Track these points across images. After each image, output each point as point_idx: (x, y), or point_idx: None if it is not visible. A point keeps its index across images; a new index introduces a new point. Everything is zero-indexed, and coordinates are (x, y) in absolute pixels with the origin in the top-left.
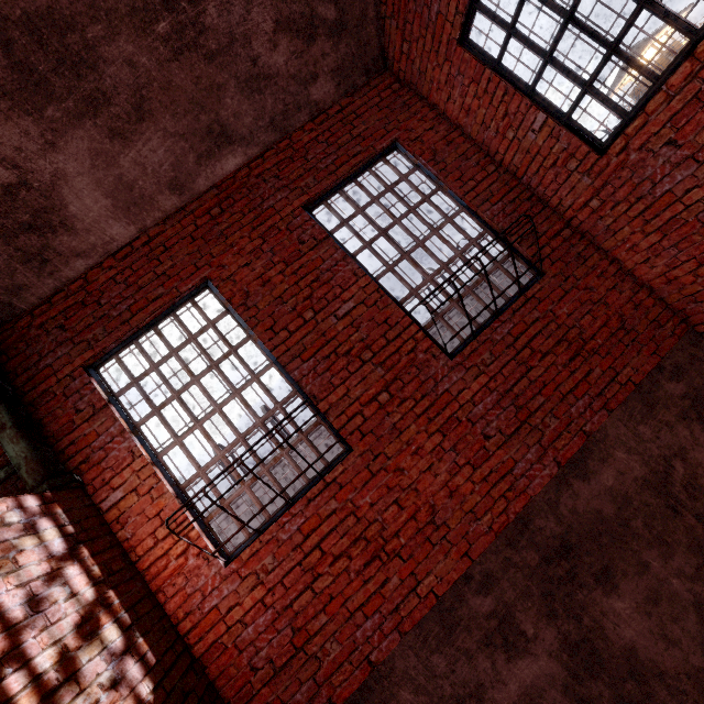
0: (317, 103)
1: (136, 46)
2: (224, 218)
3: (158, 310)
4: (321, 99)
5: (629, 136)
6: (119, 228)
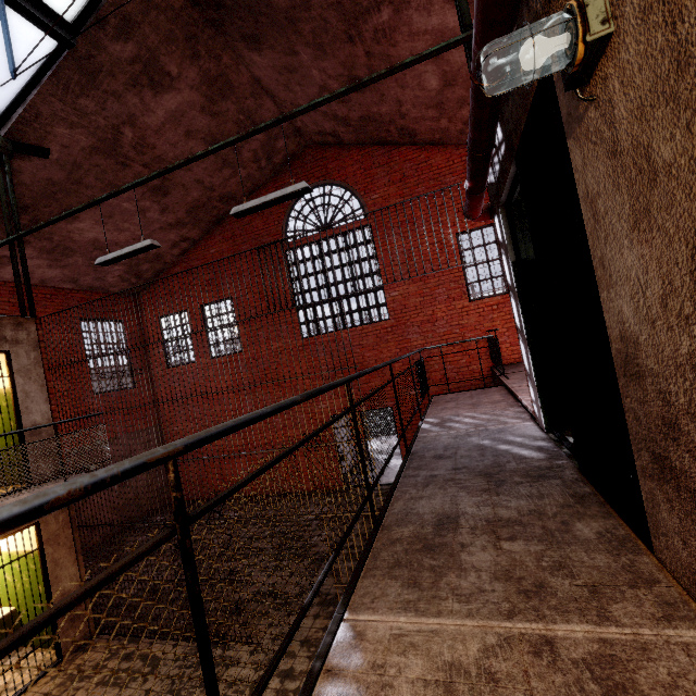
0: (109, 291)
1: (83, 260)
2: (51, 301)
3: (1, 314)
4: (112, 291)
5: (174, 369)
6: (10, 277)
